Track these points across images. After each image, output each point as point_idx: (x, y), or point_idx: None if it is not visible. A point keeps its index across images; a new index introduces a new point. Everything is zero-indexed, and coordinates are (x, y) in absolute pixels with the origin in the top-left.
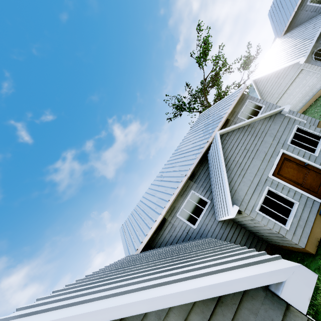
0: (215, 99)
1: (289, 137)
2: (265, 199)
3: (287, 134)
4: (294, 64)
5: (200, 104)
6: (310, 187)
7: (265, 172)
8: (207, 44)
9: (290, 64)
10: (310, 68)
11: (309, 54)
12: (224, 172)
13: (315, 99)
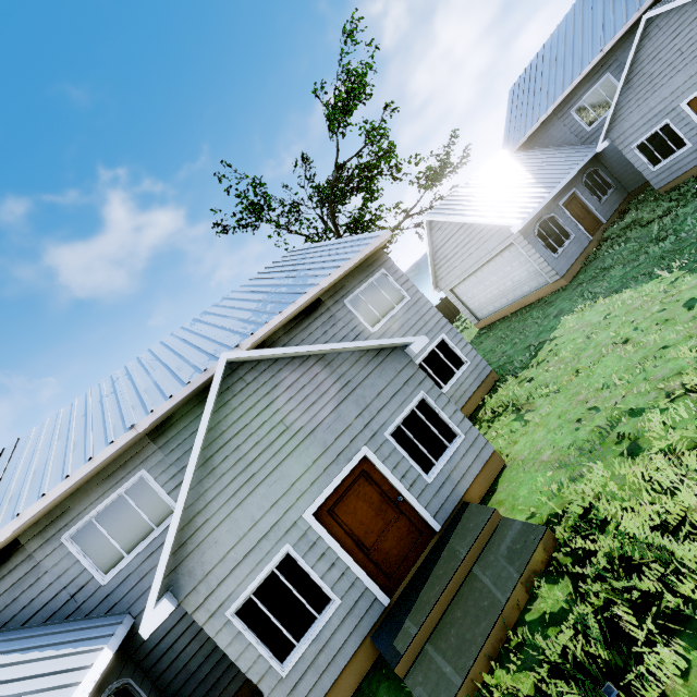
0: (351, 222)
1: (395, 419)
2: (267, 579)
3: (394, 408)
4: (502, 227)
5: (321, 218)
6: (383, 561)
7: (300, 502)
8: (364, 85)
9: (496, 222)
10: (524, 249)
11: (534, 219)
12: (183, 487)
13: (514, 309)
